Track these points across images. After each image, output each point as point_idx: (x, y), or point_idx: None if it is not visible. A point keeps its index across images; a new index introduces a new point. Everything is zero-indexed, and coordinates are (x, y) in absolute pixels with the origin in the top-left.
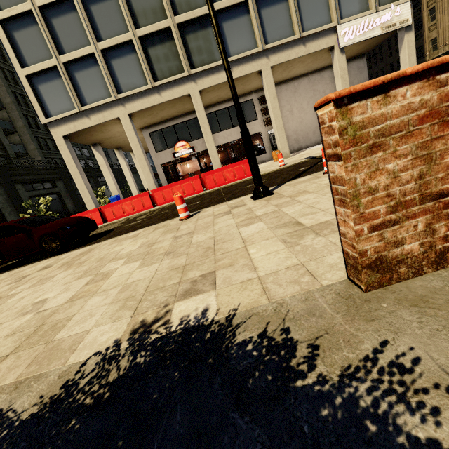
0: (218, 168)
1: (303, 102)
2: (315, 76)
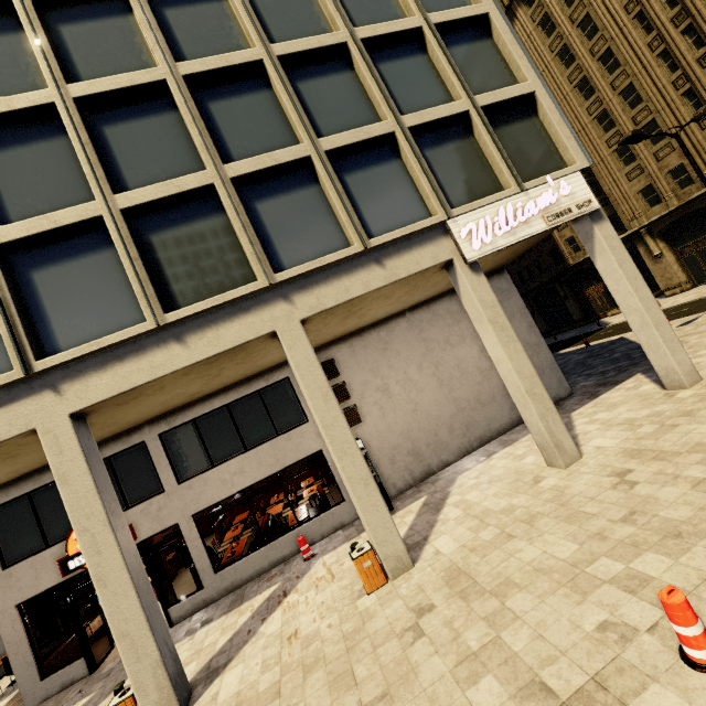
0: (151, 677)
1: (408, 366)
2: (420, 313)
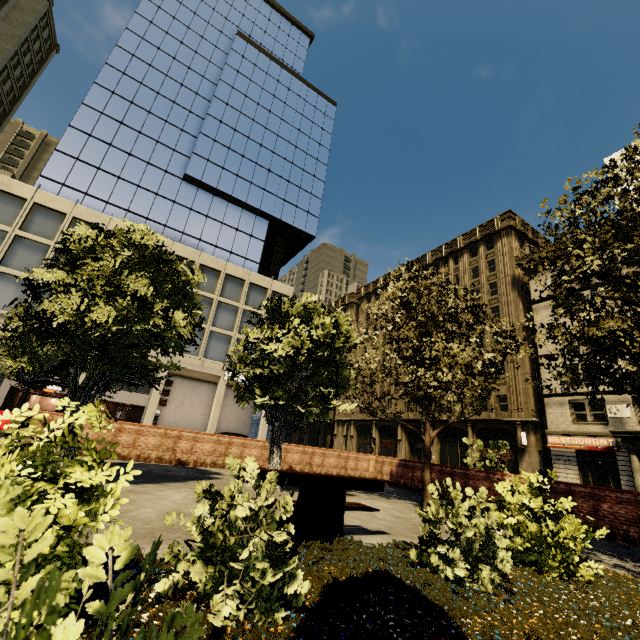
0: None
1: (197, 400)
2: (215, 386)
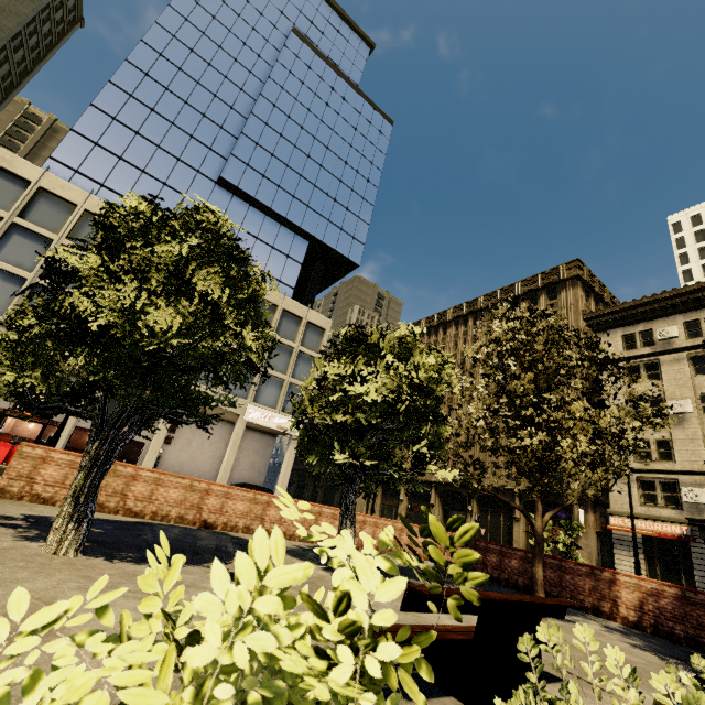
0: None
1: (207, 440)
2: (230, 425)
